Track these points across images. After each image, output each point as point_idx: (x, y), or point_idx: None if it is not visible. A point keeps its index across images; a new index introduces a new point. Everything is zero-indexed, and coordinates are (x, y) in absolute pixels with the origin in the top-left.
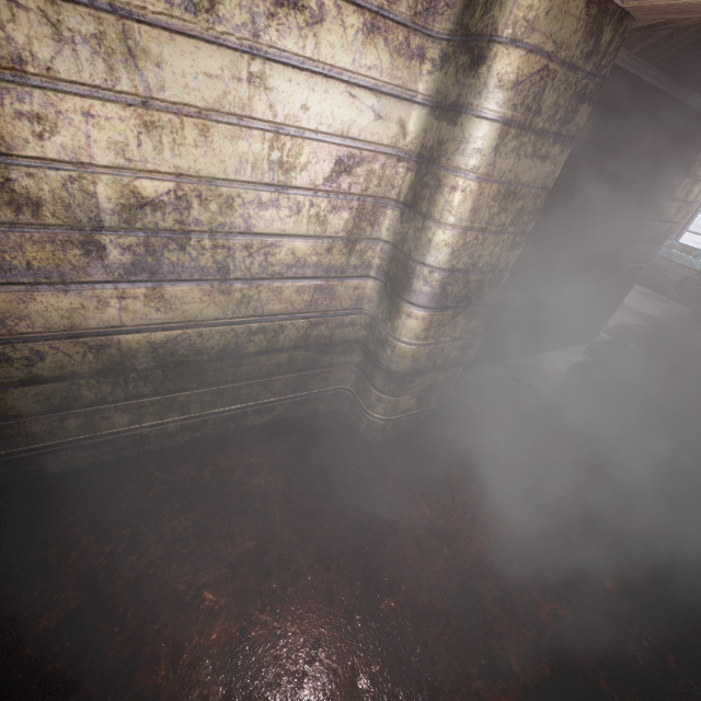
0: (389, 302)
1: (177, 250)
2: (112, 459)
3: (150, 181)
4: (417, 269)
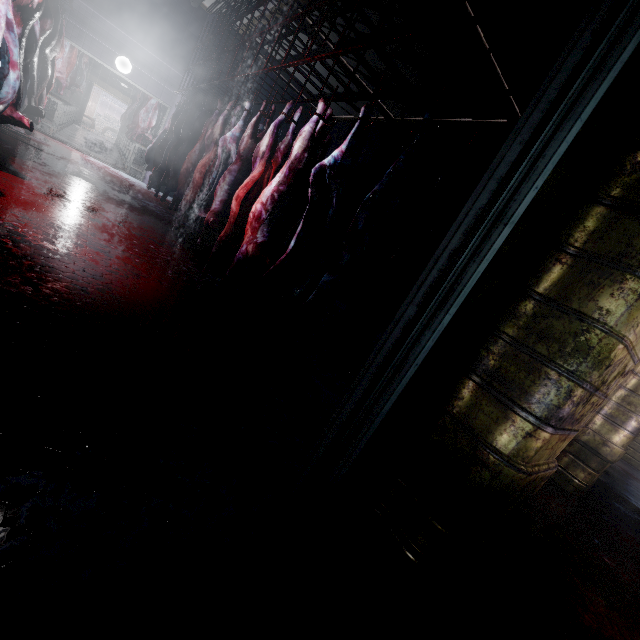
0: (609, 426)
1: None
2: None
3: None
4: (635, 417)
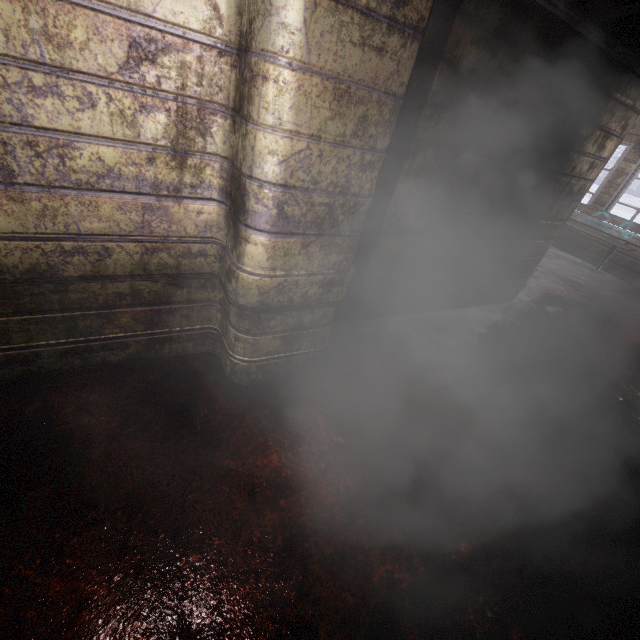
0: (233, 228)
1: None
2: None
3: None
4: (247, 185)
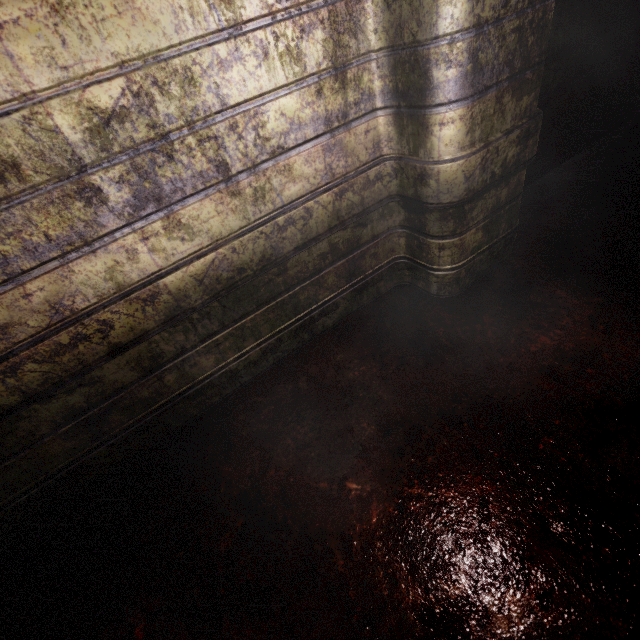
0: (411, 126)
1: (167, 162)
2: (218, 400)
3: (98, 86)
4: (432, 52)
